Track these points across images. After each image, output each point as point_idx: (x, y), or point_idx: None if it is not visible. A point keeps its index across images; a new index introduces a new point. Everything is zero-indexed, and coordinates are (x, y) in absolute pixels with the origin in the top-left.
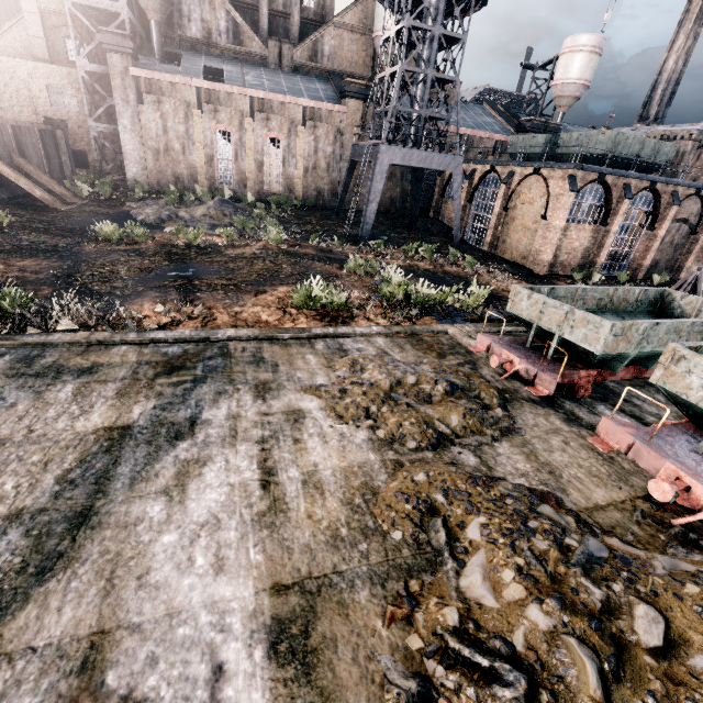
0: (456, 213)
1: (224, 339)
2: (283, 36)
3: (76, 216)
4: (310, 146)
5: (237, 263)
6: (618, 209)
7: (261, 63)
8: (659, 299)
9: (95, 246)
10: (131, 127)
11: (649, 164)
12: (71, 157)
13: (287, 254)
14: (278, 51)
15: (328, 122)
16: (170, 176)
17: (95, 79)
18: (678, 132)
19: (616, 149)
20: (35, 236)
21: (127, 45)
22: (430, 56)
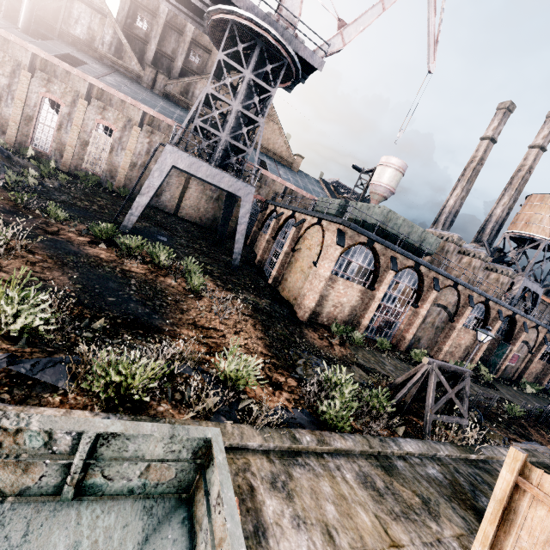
0: (239, 237)
1: None
2: (166, 72)
3: None
4: (143, 146)
5: None
6: (384, 277)
7: (136, 79)
8: (196, 462)
9: None
10: None
11: (417, 248)
12: None
13: None
14: (153, 76)
15: (167, 134)
16: None
17: None
18: (444, 234)
19: (388, 224)
20: None
21: None
22: (244, 98)
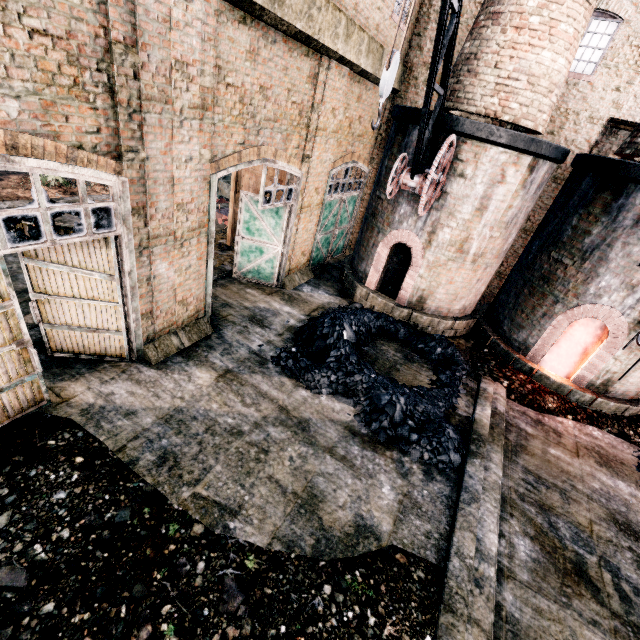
0: None
1: (7, 207)
2: None
3: None
4: None
5: None
6: None
7: None
8: None
9: None
10: None
11: None
12: None
13: None
14: None
15: None
16: None
17: None
18: None
19: None
20: None
21: None
22: None
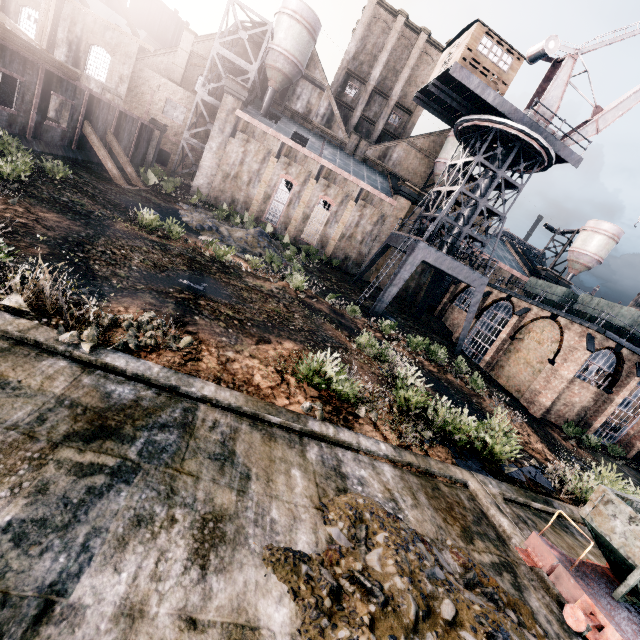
0: (466, 324)
1: (197, 396)
2: (365, 135)
3: (129, 196)
4: (354, 219)
5: (252, 294)
6: (627, 383)
7: (340, 146)
8: None
9: (127, 226)
10: (215, 150)
11: None
12: (157, 153)
13: (302, 303)
14: (356, 143)
15: (377, 207)
16: (228, 197)
17: (206, 108)
18: None
19: (636, 328)
20: (79, 197)
21: (244, 94)
22: (485, 190)
